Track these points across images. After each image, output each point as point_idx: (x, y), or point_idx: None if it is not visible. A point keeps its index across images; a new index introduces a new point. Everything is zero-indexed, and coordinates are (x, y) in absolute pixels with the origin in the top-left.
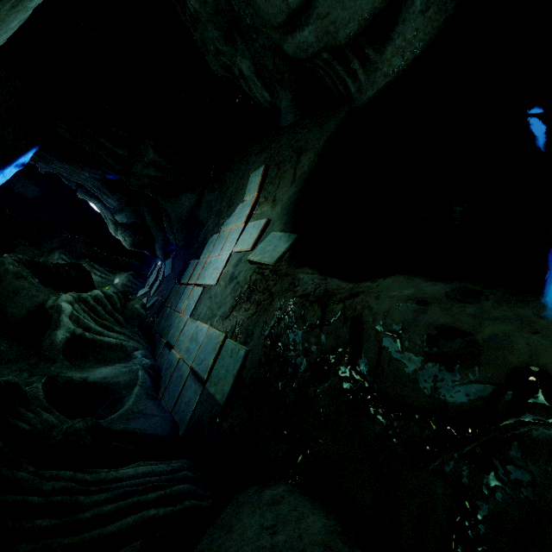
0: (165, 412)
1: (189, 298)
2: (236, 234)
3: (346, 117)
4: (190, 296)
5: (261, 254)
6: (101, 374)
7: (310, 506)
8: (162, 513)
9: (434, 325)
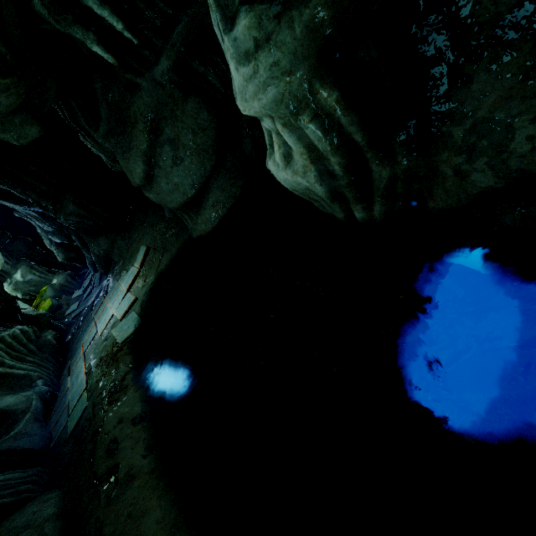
0: (45, 431)
1: (89, 334)
2: (121, 297)
3: (187, 239)
4: (90, 332)
5: (119, 331)
6: (6, 403)
7: (57, 503)
8: (9, 500)
9: (114, 436)
